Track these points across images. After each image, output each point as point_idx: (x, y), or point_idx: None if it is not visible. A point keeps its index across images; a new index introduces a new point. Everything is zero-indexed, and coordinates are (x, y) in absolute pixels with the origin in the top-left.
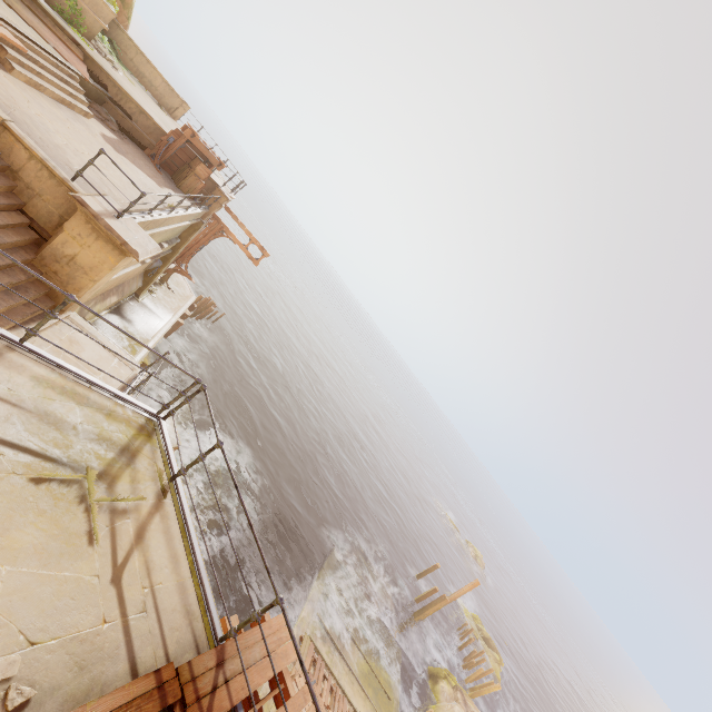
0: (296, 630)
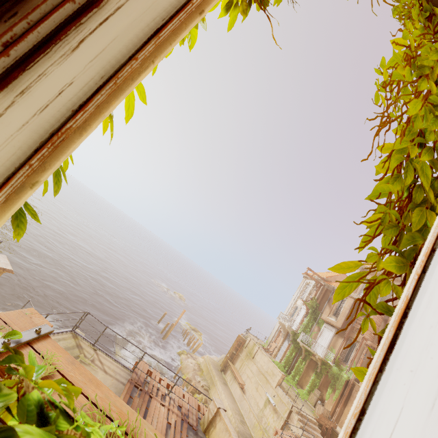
0: None
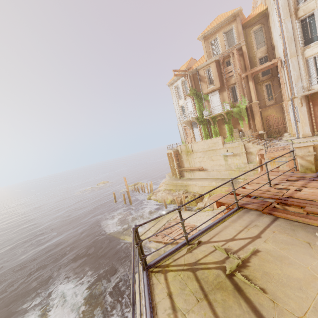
0: (147, 244)
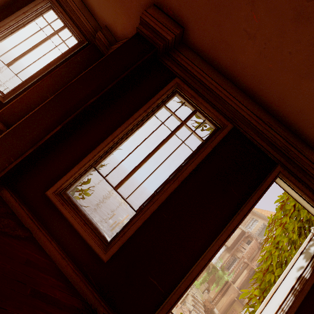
0: None
